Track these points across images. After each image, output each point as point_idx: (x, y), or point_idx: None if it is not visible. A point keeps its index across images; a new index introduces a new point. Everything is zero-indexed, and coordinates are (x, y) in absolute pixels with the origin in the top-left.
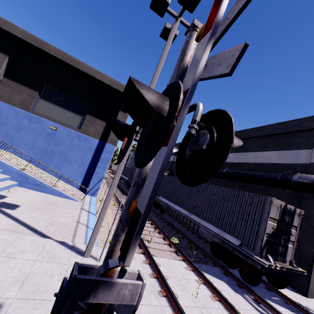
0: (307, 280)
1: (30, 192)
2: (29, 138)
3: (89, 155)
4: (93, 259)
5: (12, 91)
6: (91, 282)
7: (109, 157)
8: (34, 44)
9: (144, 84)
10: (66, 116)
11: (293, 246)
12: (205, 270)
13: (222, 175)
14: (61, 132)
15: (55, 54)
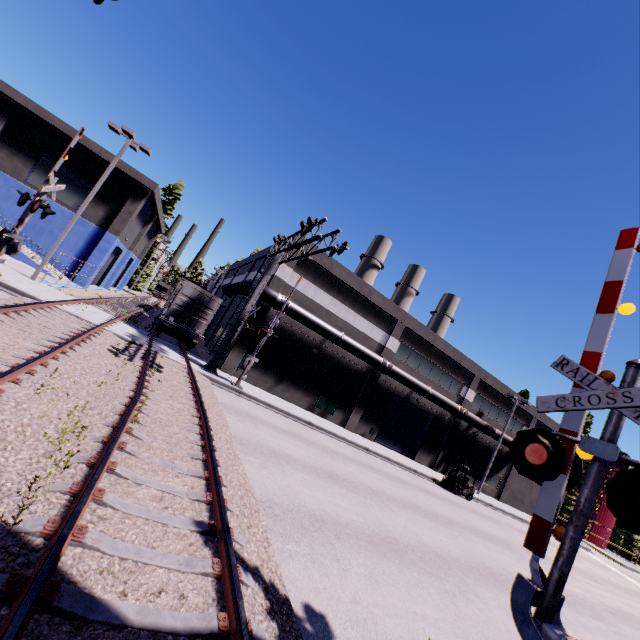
0: (225, 359)
1: (8, 256)
2: (17, 210)
3: (85, 241)
4: (37, 282)
5: (4, 157)
6: (8, 231)
7: (108, 248)
8: (35, 112)
9: (19, 192)
10: (64, 193)
11: (207, 323)
12: (132, 326)
13: (230, 289)
14: (55, 210)
15: (58, 126)
